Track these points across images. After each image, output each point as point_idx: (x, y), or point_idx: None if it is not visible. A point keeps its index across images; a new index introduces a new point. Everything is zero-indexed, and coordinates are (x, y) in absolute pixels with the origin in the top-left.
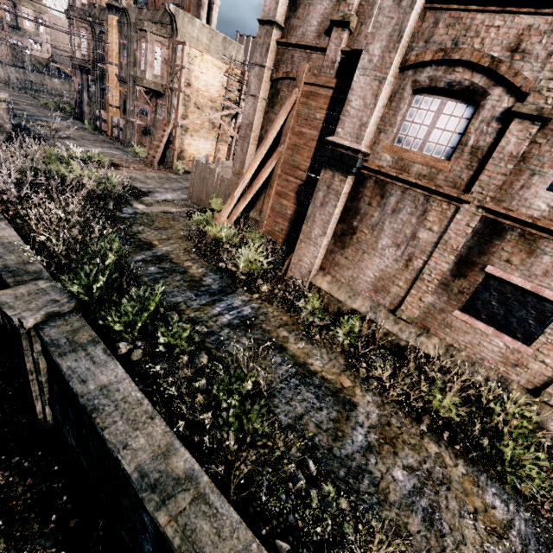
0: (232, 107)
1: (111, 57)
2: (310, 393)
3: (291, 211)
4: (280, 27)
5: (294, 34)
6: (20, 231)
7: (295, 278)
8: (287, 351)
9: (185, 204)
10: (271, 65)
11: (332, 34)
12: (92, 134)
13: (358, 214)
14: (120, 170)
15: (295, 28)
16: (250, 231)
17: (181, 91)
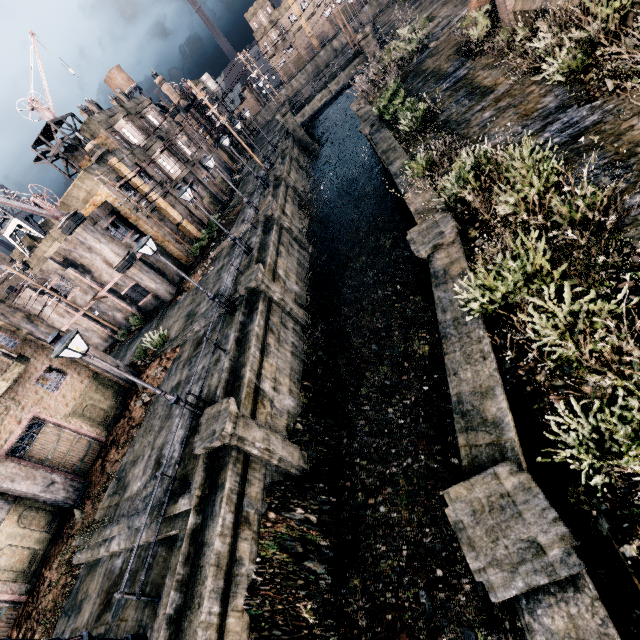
0: None
1: None
2: (467, 100)
3: None
4: None
5: None
6: (372, 105)
7: (504, 19)
8: (471, 84)
9: None
10: None
11: None
12: None
13: None
14: (436, 20)
15: None
16: None
17: None
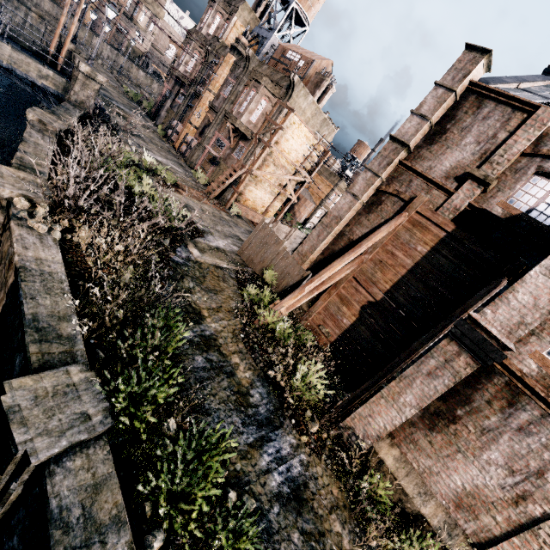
0: (302, 174)
1: (212, 85)
2: None
3: (348, 321)
4: (409, 150)
5: (420, 162)
6: (66, 254)
7: (354, 431)
8: None
9: (235, 259)
10: (384, 177)
11: (465, 184)
12: (160, 139)
13: (467, 404)
14: (180, 193)
15: (424, 159)
16: (302, 328)
17: (269, 146)
